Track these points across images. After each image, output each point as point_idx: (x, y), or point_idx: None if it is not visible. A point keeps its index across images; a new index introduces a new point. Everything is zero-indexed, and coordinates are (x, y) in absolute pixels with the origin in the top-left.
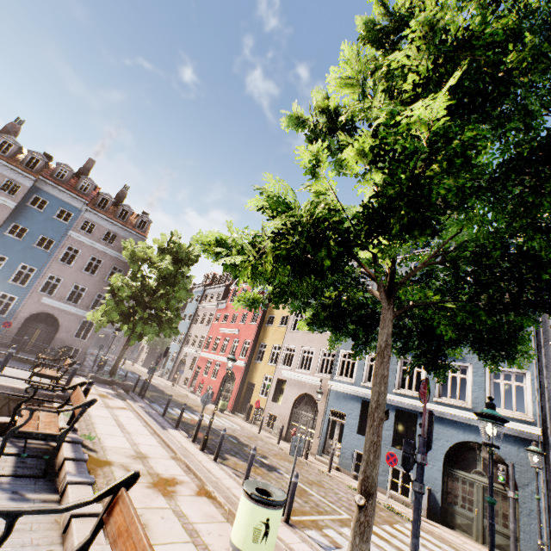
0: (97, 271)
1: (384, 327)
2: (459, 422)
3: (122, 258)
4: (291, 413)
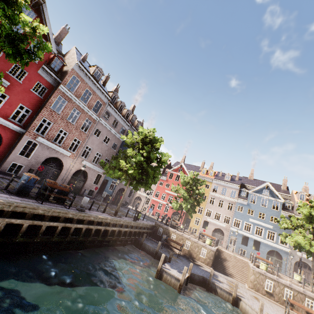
0: None
1: (313, 253)
2: (271, 245)
3: None
4: (212, 233)
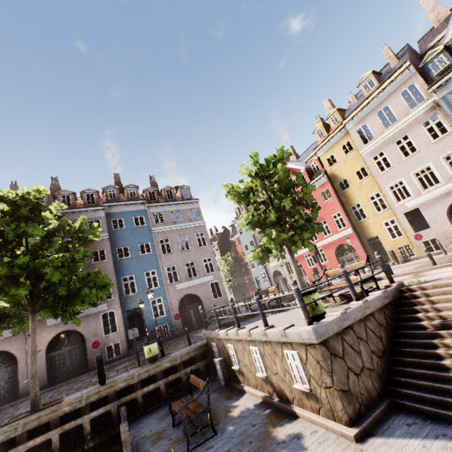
0: (189, 245)
1: None
2: None
3: (196, 225)
4: (451, 225)
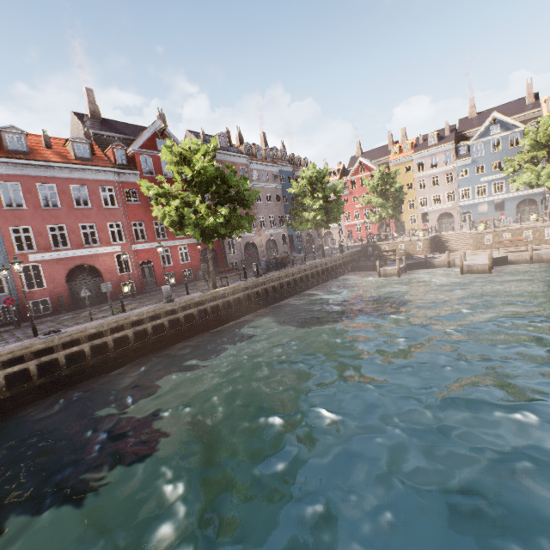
0: None
1: None
2: (519, 195)
3: None
4: (437, 223)
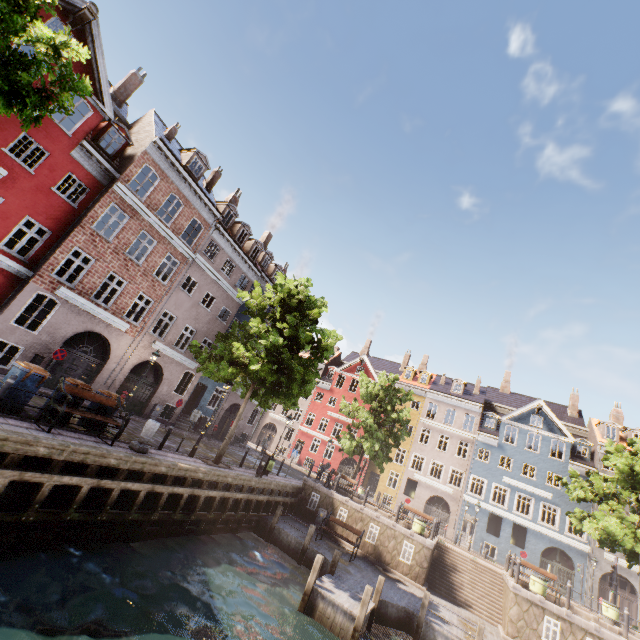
0: None
1: None
2: (551, 537)
3: None
4: (424, 507)
